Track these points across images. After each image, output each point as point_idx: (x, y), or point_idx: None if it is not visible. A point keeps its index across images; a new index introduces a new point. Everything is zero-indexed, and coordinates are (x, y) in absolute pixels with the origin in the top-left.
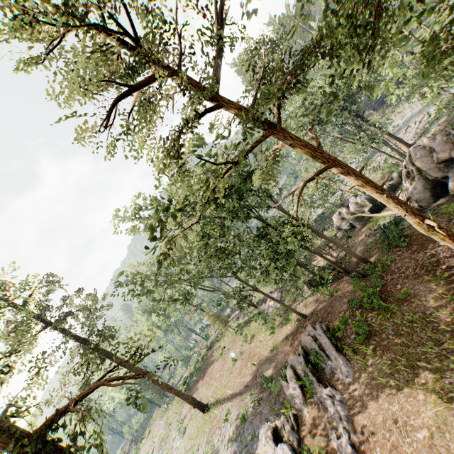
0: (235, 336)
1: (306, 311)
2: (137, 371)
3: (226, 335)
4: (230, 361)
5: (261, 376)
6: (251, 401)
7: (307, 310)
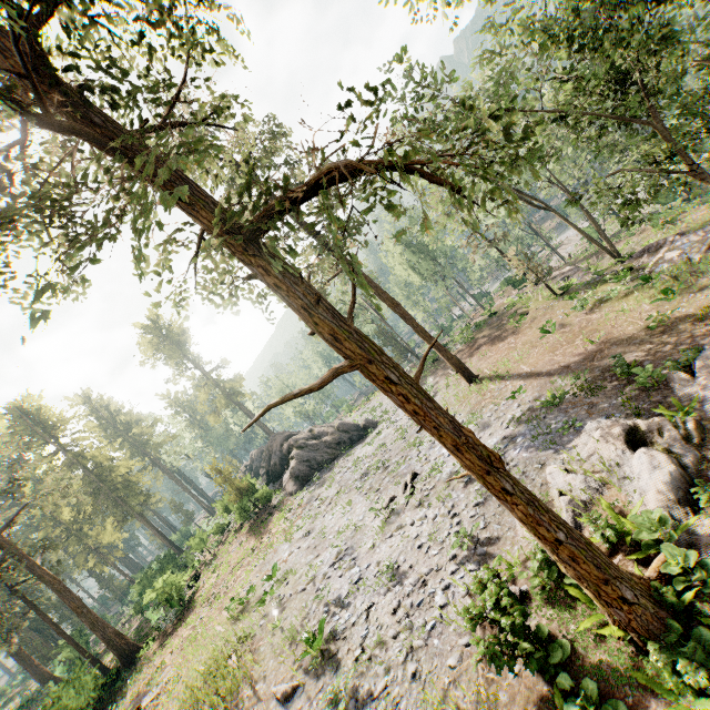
0: (554, 302)
1: None
2: (386, 298)
3: (533, 300)
4: (535, 333)
5: (614, 355)
6: (572, 387)
7: None
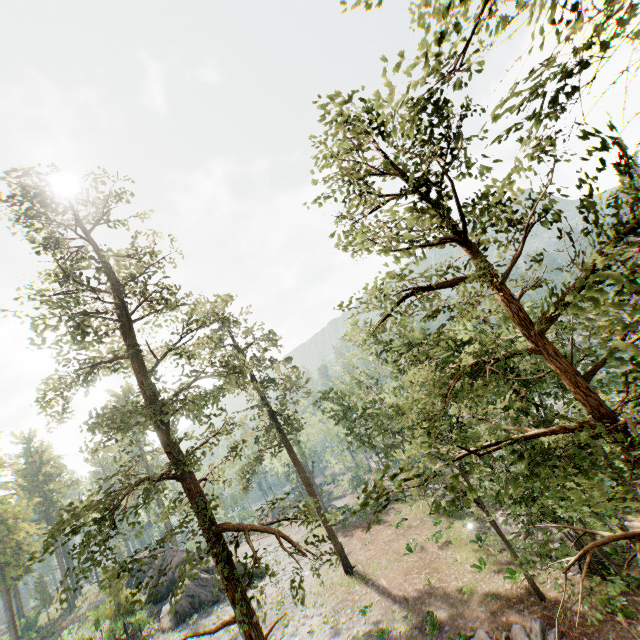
0: (427, 518)
1: (549, 588)
2: (303, 477)
3: (417, 504)
4: (404, 544)
5: (429, 610)
6: (401, 623)
7: (552, 590)
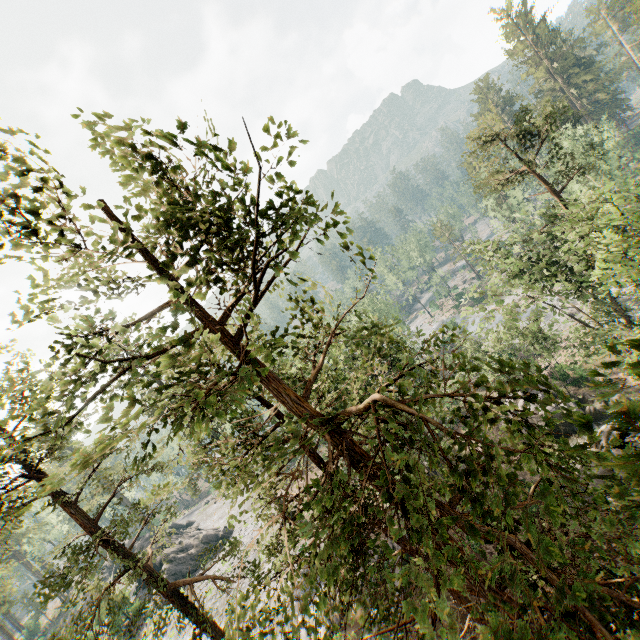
0: None
1: None
2: None
3: None
4: None
5: None
6: None
7: None
